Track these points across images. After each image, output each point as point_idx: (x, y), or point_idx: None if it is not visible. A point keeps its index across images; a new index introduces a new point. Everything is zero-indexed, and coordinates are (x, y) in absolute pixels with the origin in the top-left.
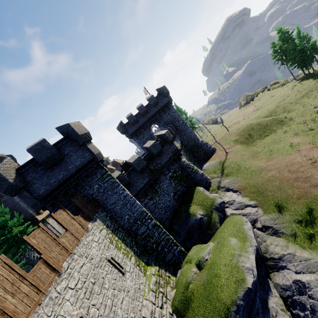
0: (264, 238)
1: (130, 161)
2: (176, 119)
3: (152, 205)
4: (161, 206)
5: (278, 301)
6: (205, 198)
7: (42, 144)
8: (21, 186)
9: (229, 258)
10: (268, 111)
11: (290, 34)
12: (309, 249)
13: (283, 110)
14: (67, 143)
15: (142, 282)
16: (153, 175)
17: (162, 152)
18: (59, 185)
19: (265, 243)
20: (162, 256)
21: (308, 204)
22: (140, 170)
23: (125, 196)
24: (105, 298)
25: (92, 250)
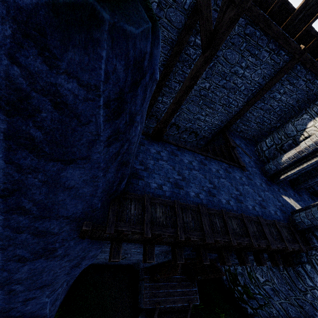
0: None
1: None
2: None
3: None
4: None
5: None
6: None
7: None
8: None
9: None
10: None
11: None
12: None
13: None
14: None
15: None
16: None
17: None
18: None
19: None
20: None
21: None
22: None
23: None
24: None
25: None
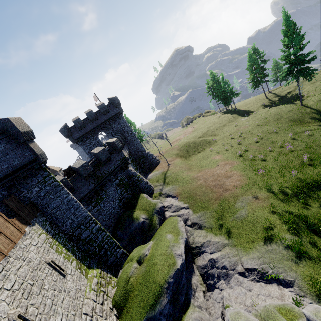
0: (192, 232)
1: (75, 166)
2: (126, 130)
3: (96, 212)
4: (105, 213)
5: (199, 278)
6: (148, 203)
7: None
8: None
9: (165, 249)
10: (201, 133)
11: (218, 77)
12: (219, 235)
13: (211, 134)
14: (2, 140)
15: (83, 284)
16: (99, 181)
17: (111, 159)
18: None
19: (192, 236)
20: (104, 260)
21: (220, 203)
22: (86, 176)
23: (70, 200)
24: (44, 298)
25: (29, 254)
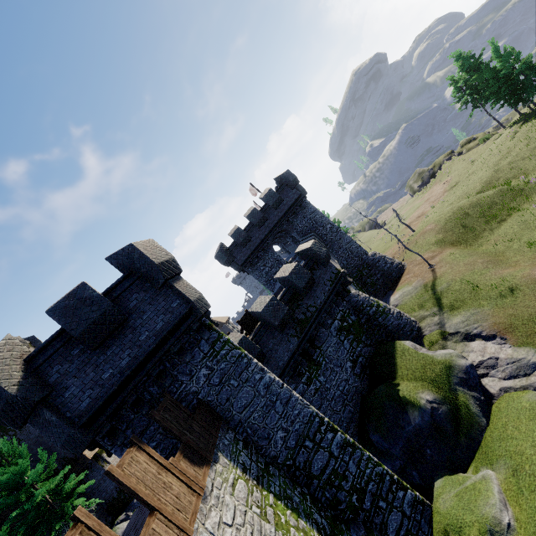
0: None
1: (256, 309)
2: (319, 224)
3: (315, 395)
4: (332, 395)
5: None
6: (426, 361)
7: (79, 295)
8: (36, 398)
9: None
10: (480, 182)
11: (478, 58)
12: None
13: (513, 173)
14: (132, 287)
15: None
16: (304, 330)
17: (314, 282)
18: (123, 381)
19: None
20: (377, 524)
21: None
22: (280, 325)
23: (269, 385)
24: None
25: None
